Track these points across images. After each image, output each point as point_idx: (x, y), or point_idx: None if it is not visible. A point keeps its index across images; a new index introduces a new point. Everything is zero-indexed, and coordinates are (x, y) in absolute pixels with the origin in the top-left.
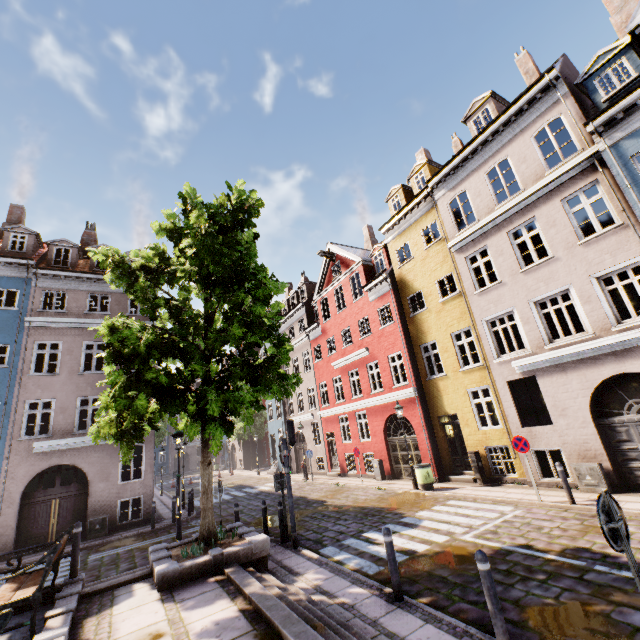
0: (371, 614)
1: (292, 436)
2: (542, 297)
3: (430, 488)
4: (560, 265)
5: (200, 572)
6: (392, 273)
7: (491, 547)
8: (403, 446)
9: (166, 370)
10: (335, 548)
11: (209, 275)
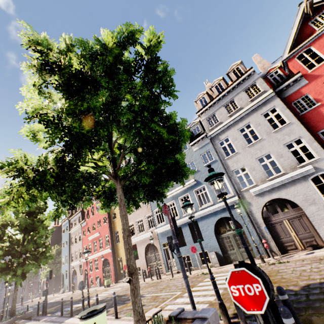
0: (53, 320)
1: (51, 275)
2: (138, 220)
3: (108, 286)
4: (141, 211)
5: (7, 323)
6: None
7: (99, 299)
8: (108, 271)
9: (5, 262)
10: (59, 311)
11: (25, 228)
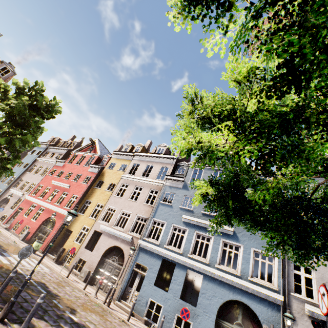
0: None
1: None
2: (125, 211)
3: (33, 252)
4: (135, 205)
5: None
6: (103, 168)
7: (18, 271)
8: (44, 232)
9: None
10: None
11: (14, 116)
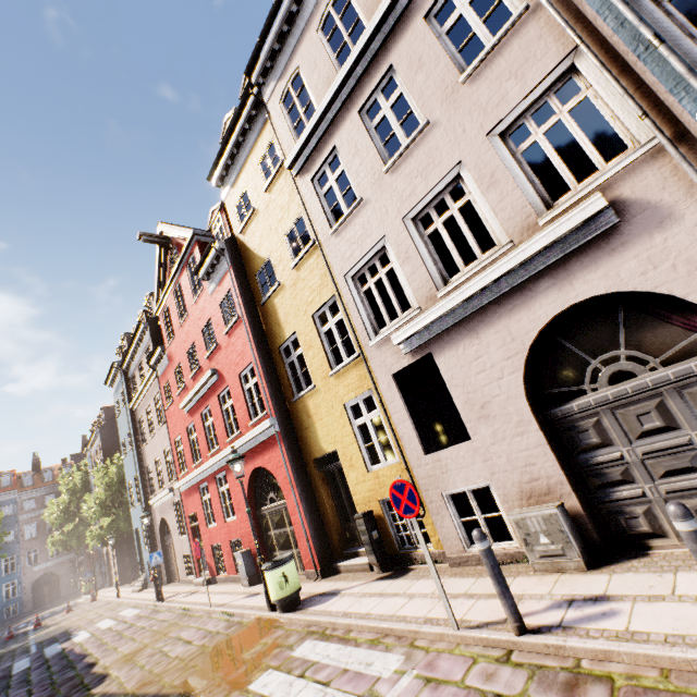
0: None
1: None
2: (422, 205)
3: (291, 605)
4: (440, 134)
5: None
6: (232, 242)
7: None
8: (275, 520)
9: None
10: None
11: None
